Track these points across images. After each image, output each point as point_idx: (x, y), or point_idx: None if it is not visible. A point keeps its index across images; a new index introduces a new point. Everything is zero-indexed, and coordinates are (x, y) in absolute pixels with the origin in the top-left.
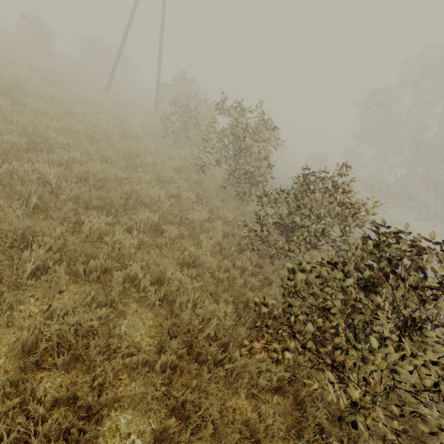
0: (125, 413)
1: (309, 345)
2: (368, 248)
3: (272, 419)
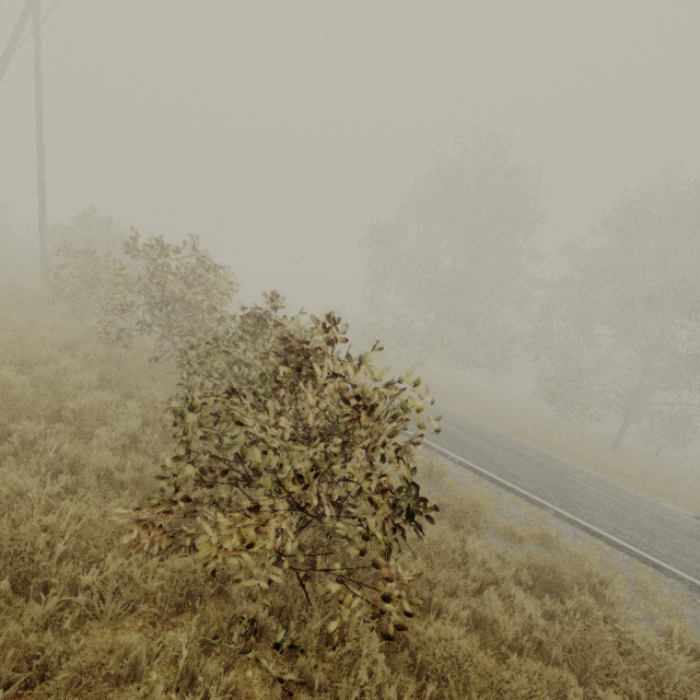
0: None
1: (194, 496)
2: (271, 367)
3: (171, 636)
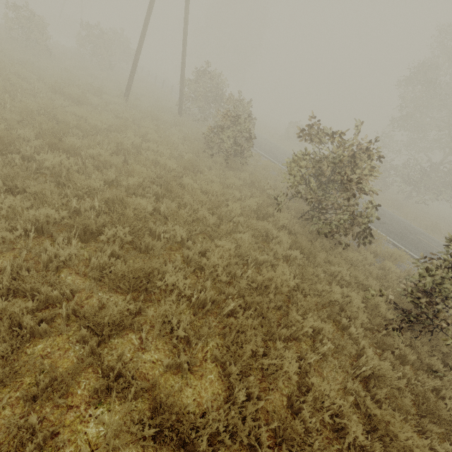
0: None
1: None
2: None
3: None
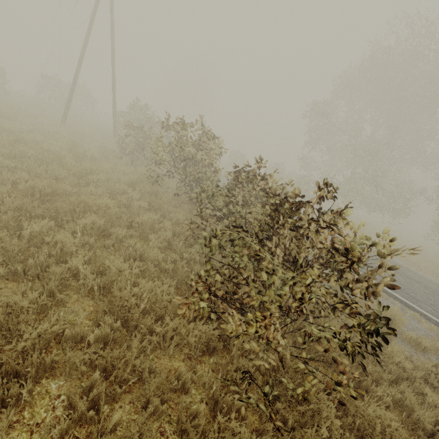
0: (56, 380)
1: (219, 294)
2: (266, 212)
3: (202, 371)
